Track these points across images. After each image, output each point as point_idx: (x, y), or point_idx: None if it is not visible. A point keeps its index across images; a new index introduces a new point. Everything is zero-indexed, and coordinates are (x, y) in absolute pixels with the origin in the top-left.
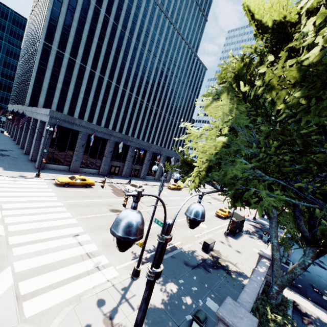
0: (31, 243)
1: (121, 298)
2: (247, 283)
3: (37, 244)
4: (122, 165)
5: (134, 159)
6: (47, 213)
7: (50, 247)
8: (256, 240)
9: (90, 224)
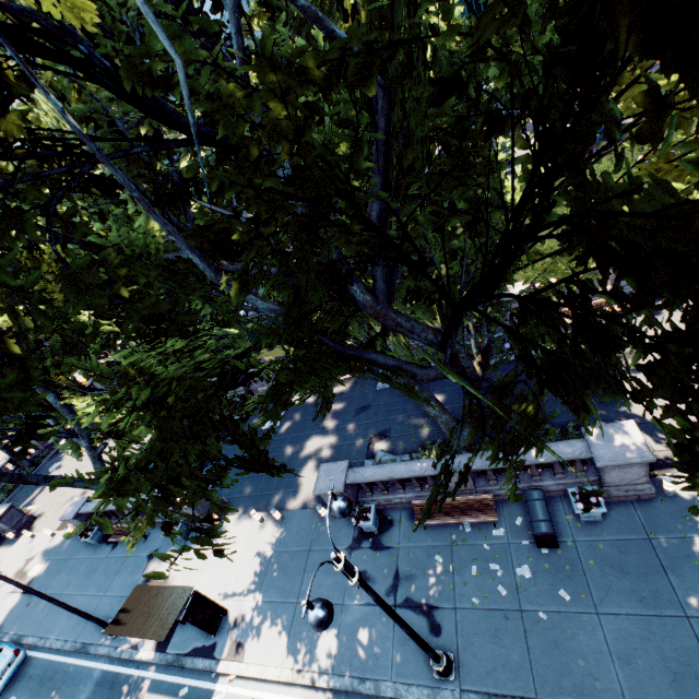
0: None
1: None
2: None
3: None
4: None
5: None
6: None
7: None
8: None
9: None
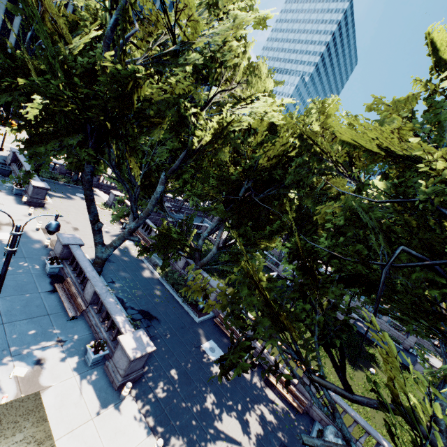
0: None
1: None
2: None
3: None
4: None
5: None
6: None
7: None
8: None
9: None
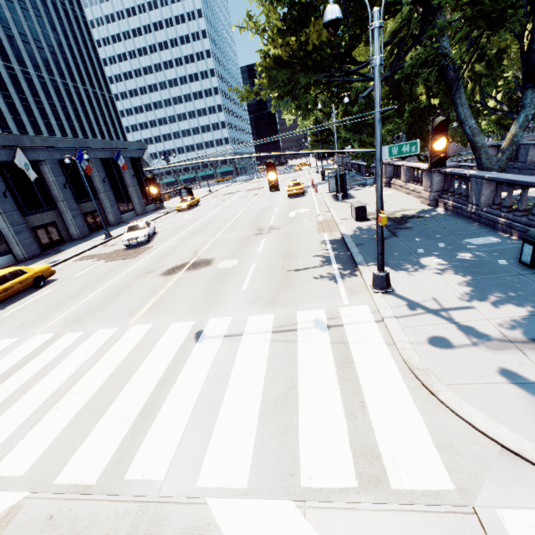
0: (144, 426)
1: (436, 315)
2: (507, 179)
3: (164, 413)
4: (57, 216)
5: (71, 191)
6: (49, 369)
7: (200, 388)
8: (365, 189)
9: (179, 308)
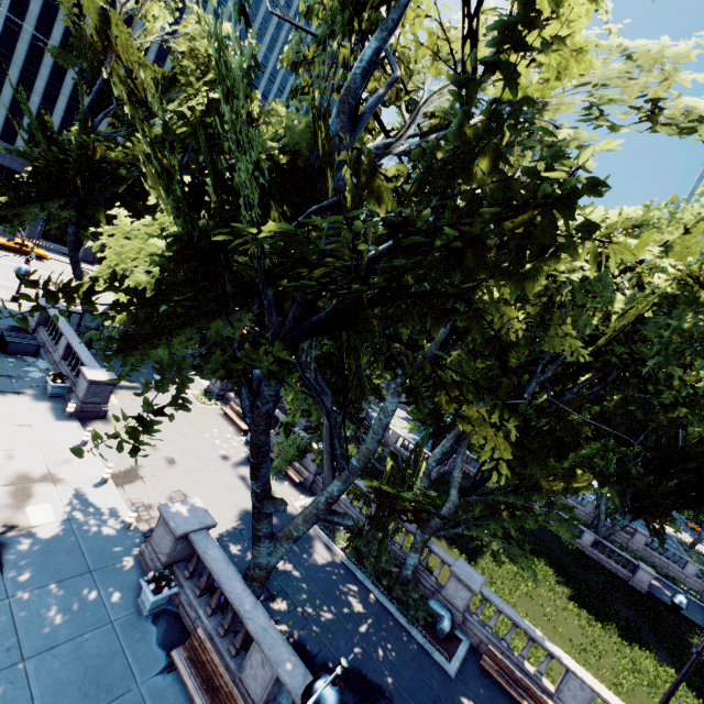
0: None
1: None
2: None
3: None
4: None
5: None
6: None
7: None
8: None
9: (1, 275)
